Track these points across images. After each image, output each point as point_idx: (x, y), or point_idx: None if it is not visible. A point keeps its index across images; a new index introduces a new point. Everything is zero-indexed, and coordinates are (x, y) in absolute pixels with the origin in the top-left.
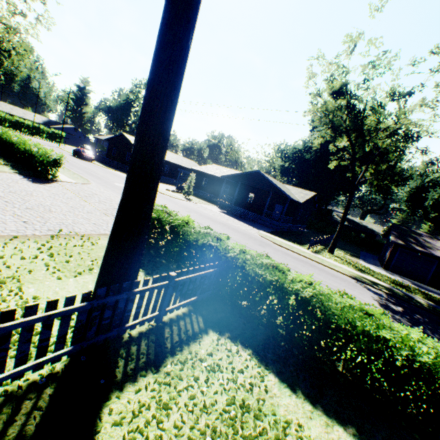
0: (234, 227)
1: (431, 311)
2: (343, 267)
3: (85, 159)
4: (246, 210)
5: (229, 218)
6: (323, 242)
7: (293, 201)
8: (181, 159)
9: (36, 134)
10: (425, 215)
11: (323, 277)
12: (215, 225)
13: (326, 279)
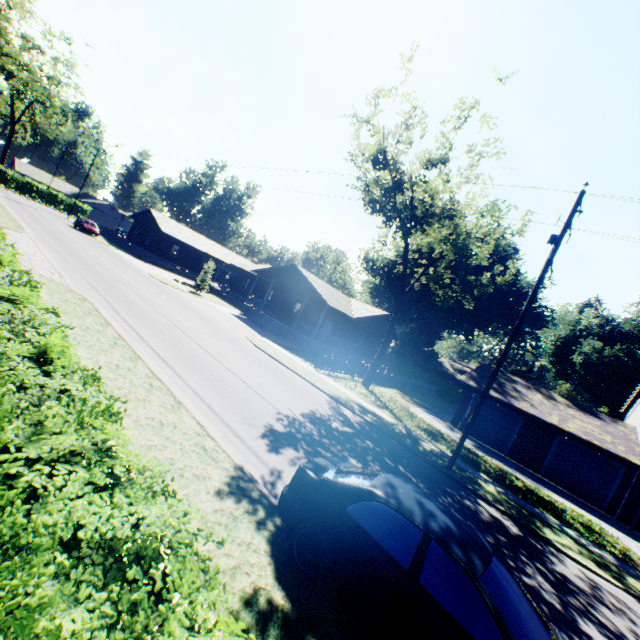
0: (211, 320)
1: (416, 451)
2: (345, 391)
3: (85, 231)
4: (279, 321)
5: (231, 318)
6: (377, 378)
7: (347, 317)
8: (233, 257)
9: (51, 203)
10: (582, 381)
11: (260, 376)
12: (174, 307)
13: (261, 378)
